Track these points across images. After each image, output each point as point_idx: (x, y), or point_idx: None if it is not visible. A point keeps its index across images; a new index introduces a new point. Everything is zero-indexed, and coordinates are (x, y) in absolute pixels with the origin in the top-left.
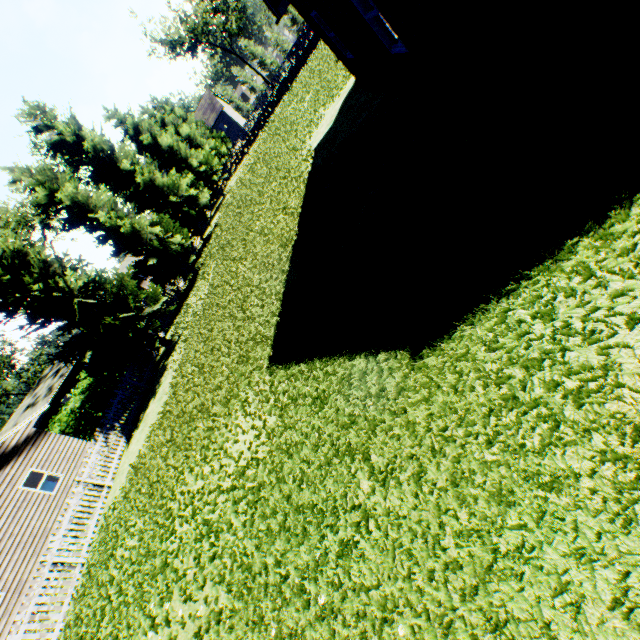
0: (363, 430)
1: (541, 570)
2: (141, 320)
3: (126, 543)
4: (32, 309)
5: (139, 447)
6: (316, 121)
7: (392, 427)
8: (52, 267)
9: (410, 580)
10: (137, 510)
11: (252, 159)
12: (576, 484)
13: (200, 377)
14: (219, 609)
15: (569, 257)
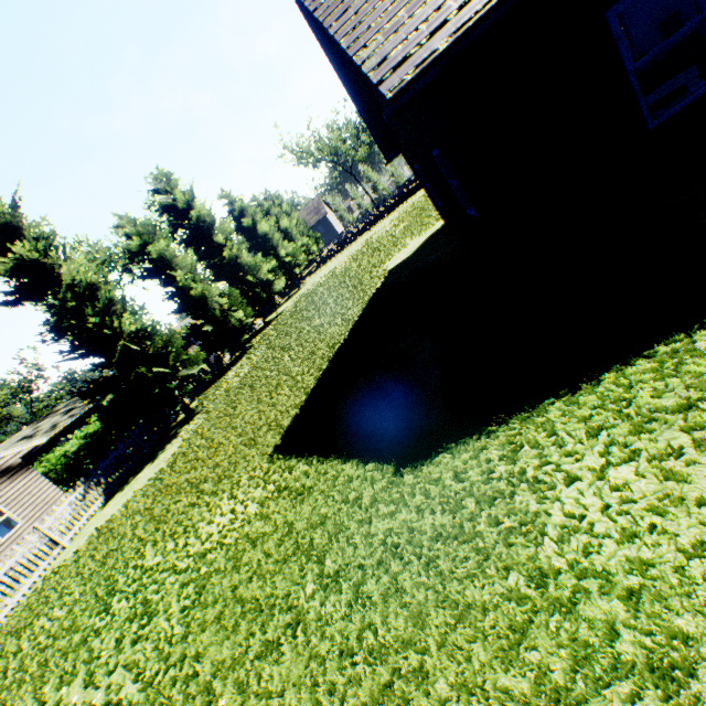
0: (329, 533)
1: (427, 697)
2: (173, 380)
3: (53, 612)
4: (79, 338)
5: (114, 510)
6: (400, 247)
7: (354, 535)
8: (115, 306)
9: (312, 692)
10: (81, 577)
11: (336, 263)
12: (482, 616)
13: (205, 451)
14: (117, 699)
15: (543, 414)
